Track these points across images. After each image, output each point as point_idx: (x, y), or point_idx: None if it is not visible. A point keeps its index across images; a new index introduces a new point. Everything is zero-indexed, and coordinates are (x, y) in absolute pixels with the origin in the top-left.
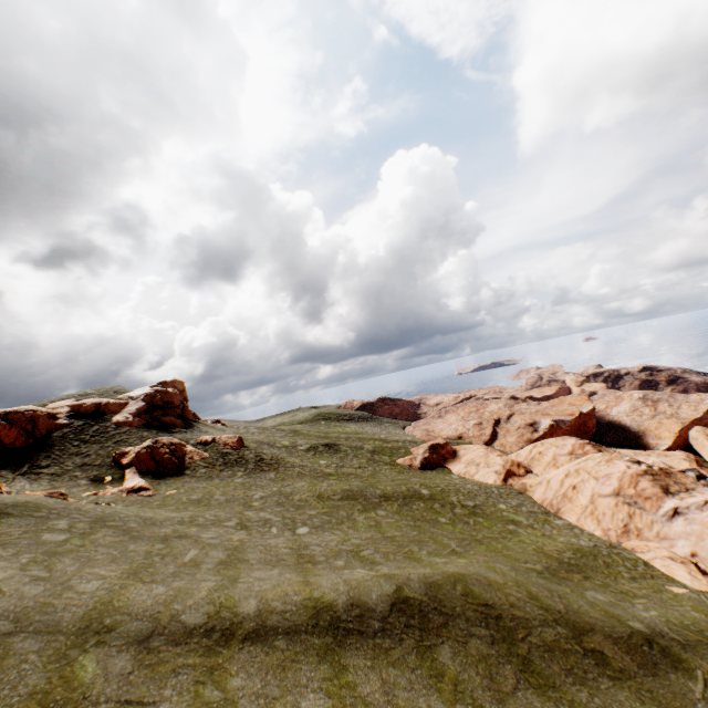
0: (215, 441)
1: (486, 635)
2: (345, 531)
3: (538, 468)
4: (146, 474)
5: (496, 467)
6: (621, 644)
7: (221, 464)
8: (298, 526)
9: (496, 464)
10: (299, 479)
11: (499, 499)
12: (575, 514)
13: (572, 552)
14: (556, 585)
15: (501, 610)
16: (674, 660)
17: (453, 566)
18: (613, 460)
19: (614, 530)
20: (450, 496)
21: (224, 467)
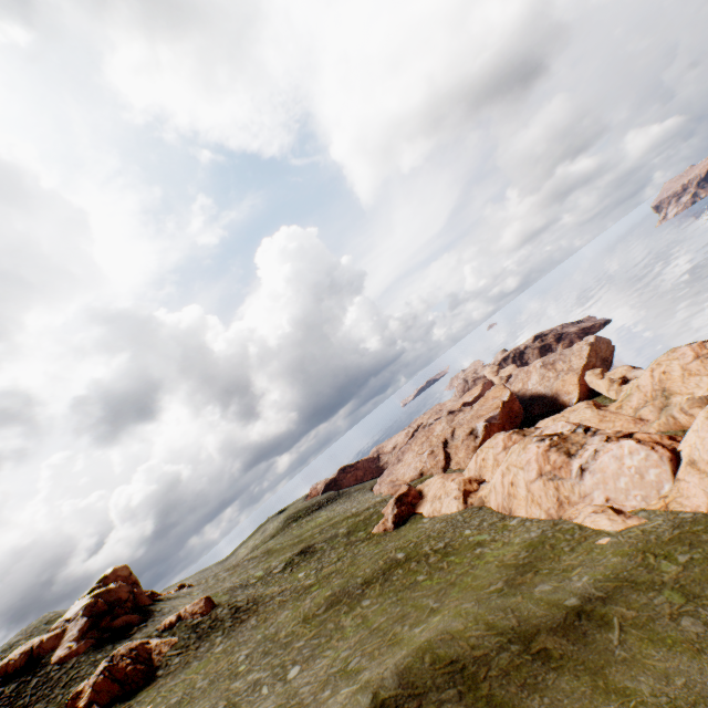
0: (181, 618)
1: (454, 694)
2: (335, 646)
3: (487, 474)
4: (112, 703)
5: (453, 493)
6: (558, 630)
7: (195, 640)
8: (288, 669)
9: (452, 490)
10: (281, 610)
11: (464, 525)
12: (523, 508)
13: (525, 550)
14: (511, 598)
15: (464, 658)
16: (597, 620)
17: (425, 633)
18: (527, 446)
19: (552, 507)
20: (423, 546)
21: (199, 642)
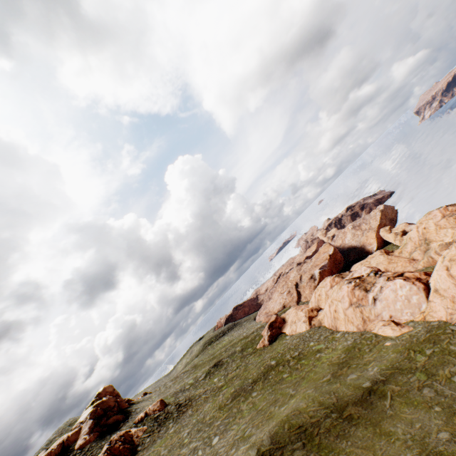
0: (147, 414)
1: (300, 444)
2: (238, 423)
3: (322, 304)
4: None
5: (302, 319)
6: (357, 402)
7: (157, 426)
8: (212, 439)
9: (302, 317)
10: (205, 403)
11: (309, 339)
12: (343, 325)
13: (344, 353)
14: (333, 385)
15: (305, 423)
16: (379, 394)
17: (286, 410)
18: (341, 287)
19: (360, 324)
20: (286, 355)
21: (159, 428)
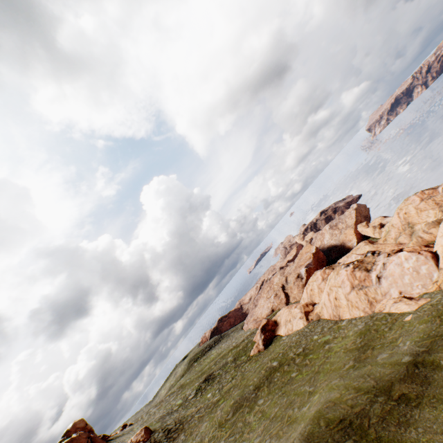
0: None
1: None
2: (248, 438)
3: (316, 299)
4: None
5: (298, 315)
6: (406, 379)
7: None
8: None
9: (297, 313)
10: (201, 423)
11: (311, 334)
12: (347, 312)
13: (359, 337)
14: (363, 368)
15: (348, 416)
16: (430, 365)
17: (313, 408)
18: (339, 272)
19: (366, 307)
20: (288, 354)
21: None
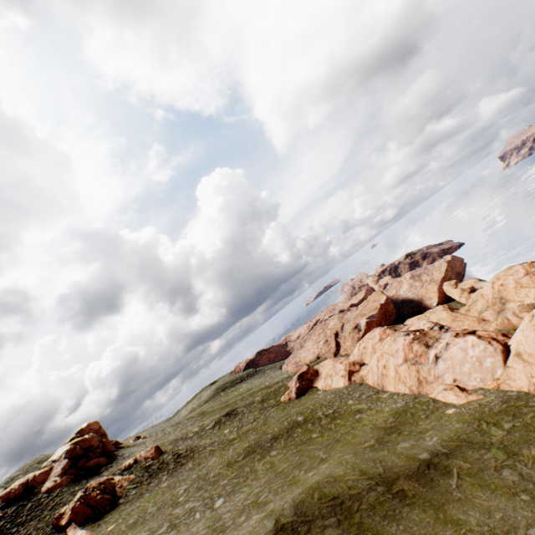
0: (137, 461)
1: (334, 521)
2: (250, 485)
3: (367, 359)
4: (85, 522)
5: (341, 372)
6: (412, 476)
7: (147, 477)
8: (215, 500)
9: (340, 370)
10: (211, 457)
11: (348, 397)
12: (392, 385)
13: (392, 416)
14: (379, 452)
15: (342, 495)
16: (441, 469)
17: (316, 476)
18: (396, 338)
19: (414, 385)
20: (317, 412)
21: (150, 479)
